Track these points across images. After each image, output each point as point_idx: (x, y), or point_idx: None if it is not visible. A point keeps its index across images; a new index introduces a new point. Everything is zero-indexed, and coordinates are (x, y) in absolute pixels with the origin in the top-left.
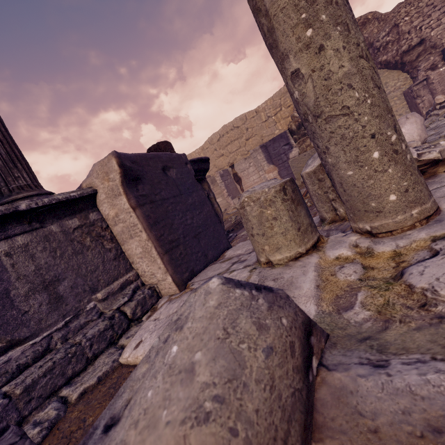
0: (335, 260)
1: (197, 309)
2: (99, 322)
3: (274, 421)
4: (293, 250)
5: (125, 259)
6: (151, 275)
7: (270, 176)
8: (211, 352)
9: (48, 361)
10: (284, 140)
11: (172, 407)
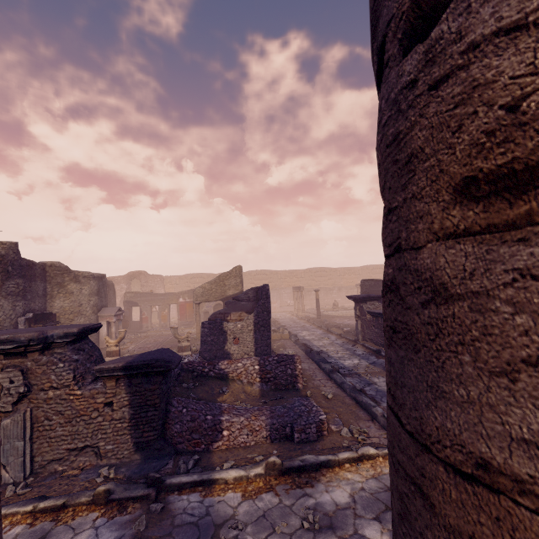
0: None
1: None
2: None
3: None
4: None
5: None
6: None
7: None
8: None
9: None
10: None
11: None
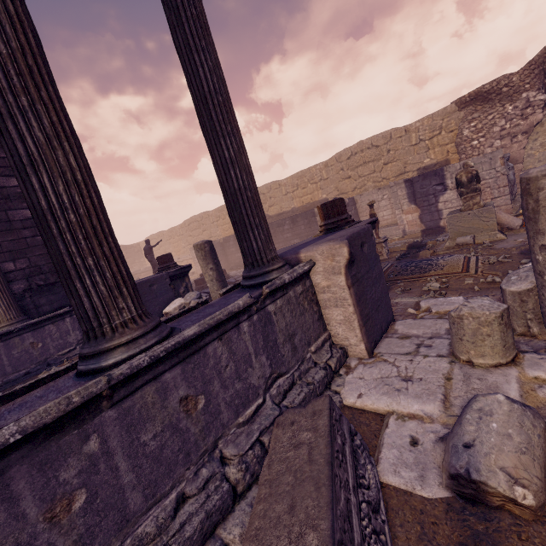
0: (534, 379)
1: (497, 409)
2: (318, 370)
3: (544, 460)
4: (496, 360)
5: (323, 320)
6: (344, 339)
7: (408, 218)
8: (516, 431)
9: (301, 391)
10: (437, 178)
11: (507, 446)
